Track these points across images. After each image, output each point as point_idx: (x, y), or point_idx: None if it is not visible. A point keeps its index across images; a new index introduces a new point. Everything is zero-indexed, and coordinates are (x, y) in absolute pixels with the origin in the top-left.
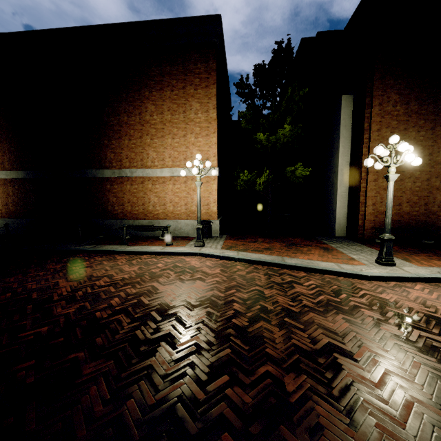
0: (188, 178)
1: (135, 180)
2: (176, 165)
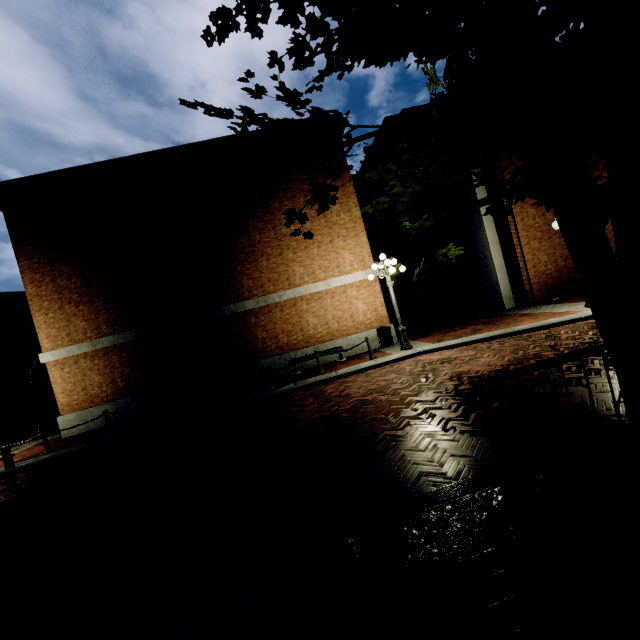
0: (347, 287)
1: (285, 305)
2: (330, 275)
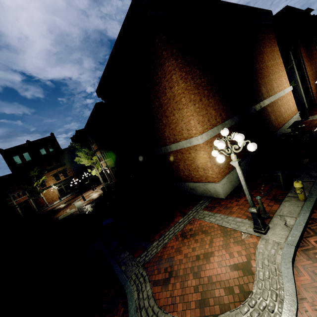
0: (286, 94)
1: (275, 102)
2: (282, 88)
